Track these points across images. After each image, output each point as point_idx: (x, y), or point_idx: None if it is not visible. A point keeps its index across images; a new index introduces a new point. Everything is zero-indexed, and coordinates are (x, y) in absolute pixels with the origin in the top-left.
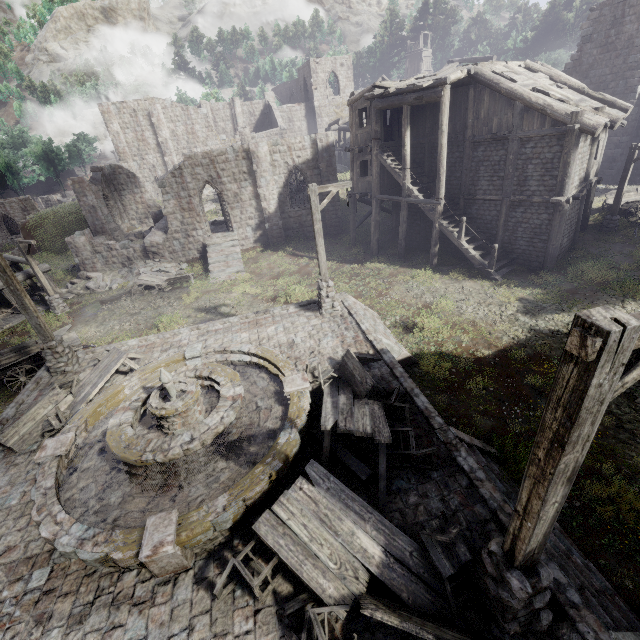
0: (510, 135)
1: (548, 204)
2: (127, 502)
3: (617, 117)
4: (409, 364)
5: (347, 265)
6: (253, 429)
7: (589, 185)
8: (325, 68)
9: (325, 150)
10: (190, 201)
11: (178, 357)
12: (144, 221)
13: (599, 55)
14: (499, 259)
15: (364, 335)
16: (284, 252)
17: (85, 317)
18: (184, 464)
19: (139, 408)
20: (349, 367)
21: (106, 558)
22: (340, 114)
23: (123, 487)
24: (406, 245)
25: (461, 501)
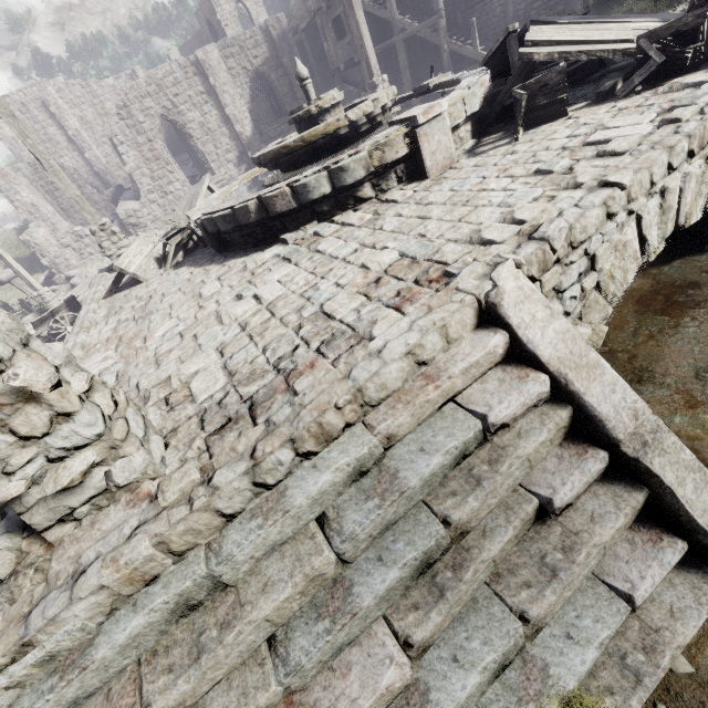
0: None
1: None
2: None
3: None
4: None
5: None
6: None
7: None
8: None
9: (282, 40)
10: (152, 147)
11: None
12: None
13: None
14: None
15: None
16: None
17: None
18: None
19: None
20: None
21: (368, 161)
22: None
23: None
24: None
25: None
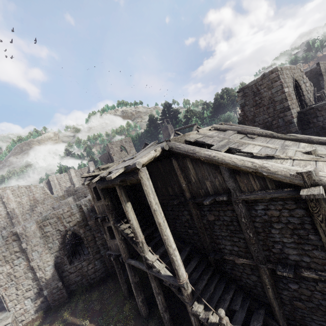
0: (230, 197)
1: None
2: None
3: None
4: None
5: None
6: None
7: None
8: (117, 145)
9: (91, 210)
10: None
11: None
12: None
13: (255, 110)
14: None
15: None
16: (60, 322)
17: None
18: None
19: None
20: None
21: None
22: None
23: None
24: None
25: None
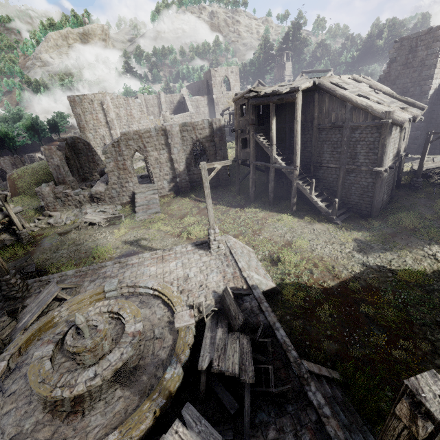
0: (344, 124)
1: (372, 172)
2: (36, 434)
3: (417, 114)
4: (274, 292)
5: (233, 209)
6: (147, 361)
7: (400, 158)
8: (221, 74)
9: (218, 129)
10: (124, 163)
11: (99, 291)
12: (94, 174)
13: (402, 70)
14: (339, 208)
15: (240, 272)
16: (189, 198)
17: (44, 246)
18: (89, 394)
19: (60, 340)
20: (227, 302)
21: None
22: (231, 103)
23: (36, 417)
24: (274, 195)
25: (311, 437)
